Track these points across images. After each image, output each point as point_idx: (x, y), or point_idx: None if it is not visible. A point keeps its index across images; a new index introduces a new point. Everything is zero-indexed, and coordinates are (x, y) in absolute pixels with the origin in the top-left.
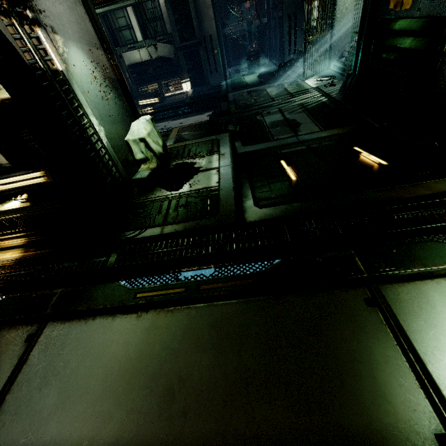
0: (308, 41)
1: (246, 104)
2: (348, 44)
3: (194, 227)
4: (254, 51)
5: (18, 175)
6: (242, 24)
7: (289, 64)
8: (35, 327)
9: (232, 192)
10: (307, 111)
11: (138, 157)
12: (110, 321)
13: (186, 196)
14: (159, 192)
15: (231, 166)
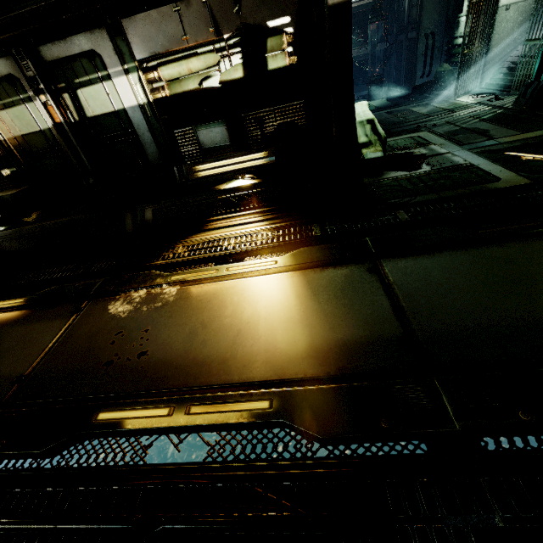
0: (465, 55)
1: (395, 122)
2: (505, 60)
3: (481, 189)
4: (378, 75)
5: (234, 157)
6: (366, 46)
7: (425, 86)
8: (369, 264)
9: (496, 165)
10: (486, 120)
11: (361, 141)
12: (465, 252)
13: (436, 173)
14: (394, 173)
15: (466, 150)
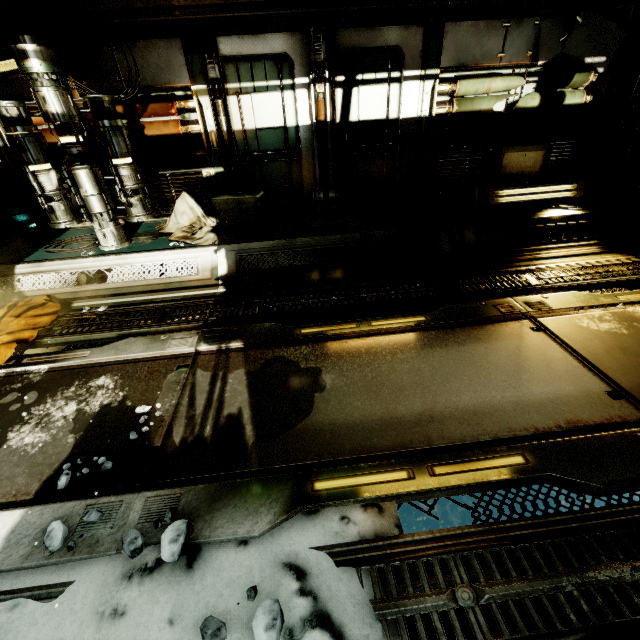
0: None
1: None
2: None
3: None
4: None
5: (538, 186)
6: None
7: None
8: None
9: None
10: None
11: None
12: None
13: None
14: None
15: None
